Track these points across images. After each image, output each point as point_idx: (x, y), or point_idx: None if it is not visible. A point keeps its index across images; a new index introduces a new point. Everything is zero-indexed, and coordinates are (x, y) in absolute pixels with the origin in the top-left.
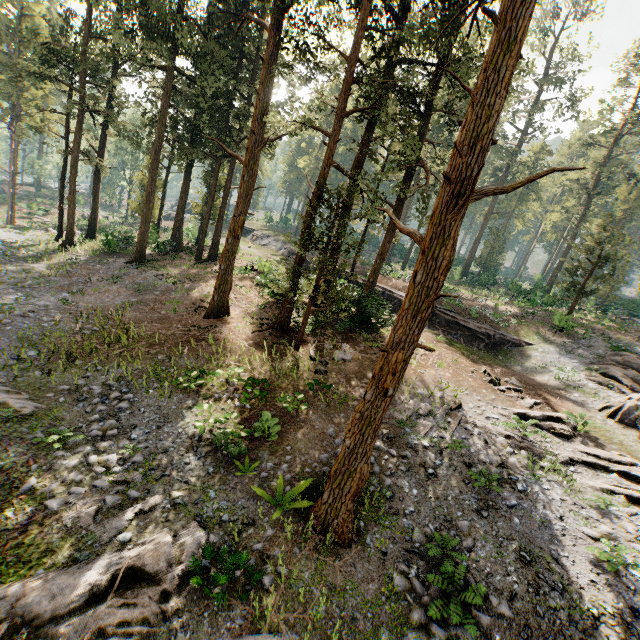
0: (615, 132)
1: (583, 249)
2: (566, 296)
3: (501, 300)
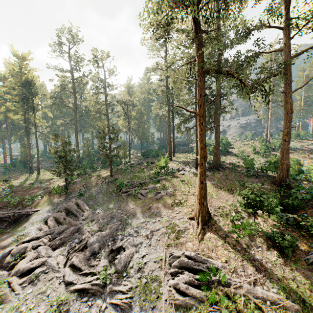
0: (127, 83)
1: (52, 152)
2: (58, 176)
3: (63, 179)
